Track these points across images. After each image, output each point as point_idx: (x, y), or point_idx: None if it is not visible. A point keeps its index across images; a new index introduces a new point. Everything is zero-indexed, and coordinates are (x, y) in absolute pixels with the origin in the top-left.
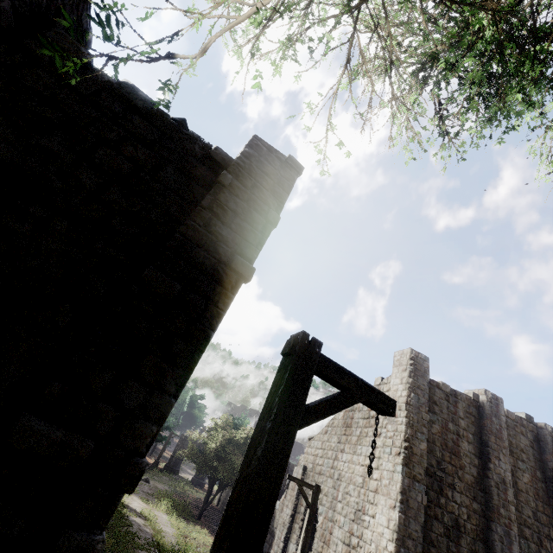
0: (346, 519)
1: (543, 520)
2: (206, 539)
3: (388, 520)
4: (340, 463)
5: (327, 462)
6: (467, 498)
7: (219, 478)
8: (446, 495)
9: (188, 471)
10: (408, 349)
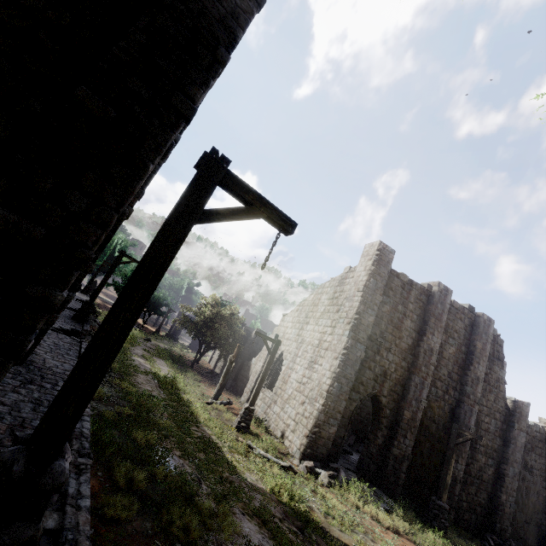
0: (302, 368)
1: (454, 378)
2: (195, 377)
3: (330, 366)
4: (304, 332)
5: (295, 331)
6: (398, 358)
7: (207, 340)
8: (381, 355)
9: (187, 340)
10: (377, 241)
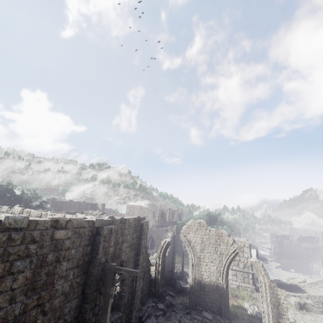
0: None
1: None
2: None
3: None
4: None
5: None
6: None
7: None
8: None
9: None
10: (52, 197)
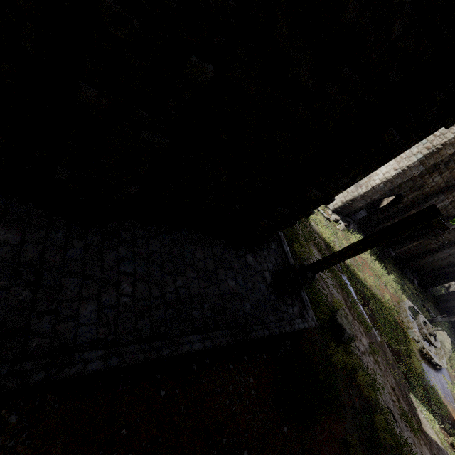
0: None
1: None
2: None
3: (386, 172)
4: None
5: None
6: (442, 181)
7: None
8: (431, 175)
9: None
10: None
